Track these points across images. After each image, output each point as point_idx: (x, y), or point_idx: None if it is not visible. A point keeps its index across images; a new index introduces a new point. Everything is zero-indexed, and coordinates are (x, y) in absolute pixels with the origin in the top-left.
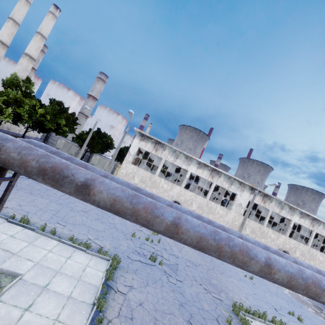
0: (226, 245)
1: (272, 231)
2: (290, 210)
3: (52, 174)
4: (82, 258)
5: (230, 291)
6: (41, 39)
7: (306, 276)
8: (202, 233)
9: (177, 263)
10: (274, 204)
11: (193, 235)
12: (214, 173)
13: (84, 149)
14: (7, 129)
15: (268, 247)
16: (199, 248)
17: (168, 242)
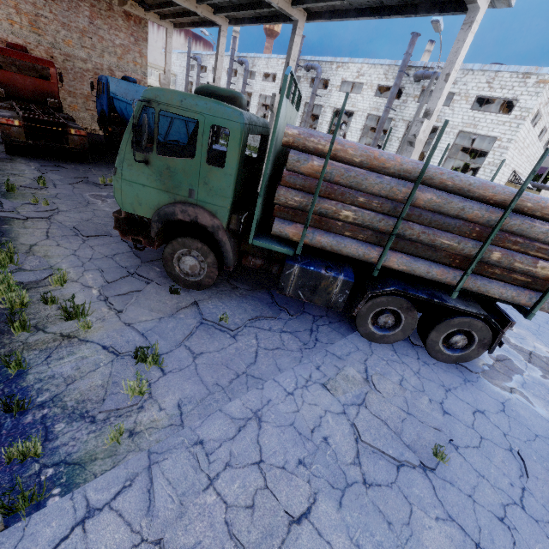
0: None
1: None
2: None
3: (542, 186)
4: None
5: None
6: None
7: None
8: None
9: None
10: None
11: None
12: None
13: None
14: None
15: None
16: None
17: None
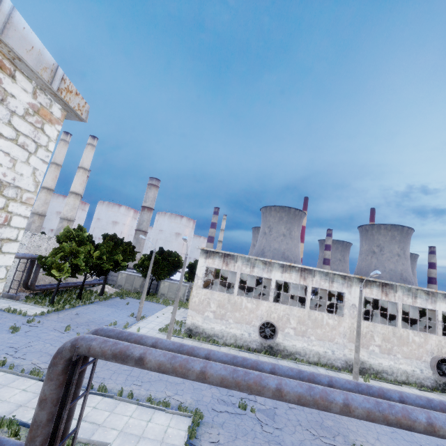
0: (242, 380)
1: (414, 333)
2: (428, 297)
3: (120, 356)
4: (163, 419)
5: (351, 433)
6: (84, 172)
7: (314, 393)
8: (223, 375)
9: (276, 407)
10: (402, 294)
11: (216, 377)
12: (304, 273)
13: (147, 284)
14: (65, 281)
15: (302, 371)
16: (224, 386)
17: None
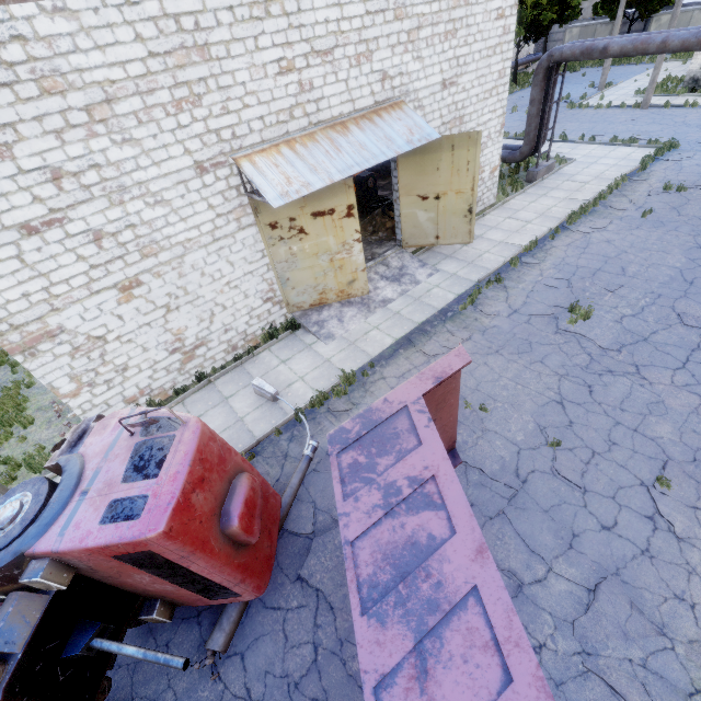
0: None
1: None
2: None
3: (586, 52)
4: (626, 150)
5: None
6: None
7: None
8: (685, 38)
9: None
10: None
11: (677, 43)
12: None
13: (619, 23)
14: None
15: None
16: (684, 50)
17: None
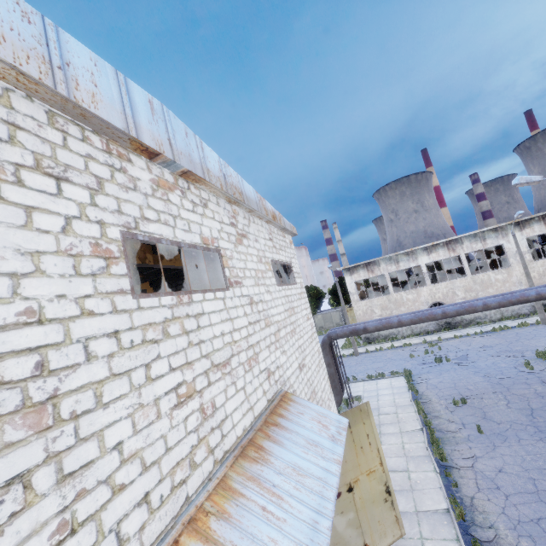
0: (422, 316)
1: None
2: None
3: (354, 332)
4: (385, 381)
5: (539, 347)
6: None
7: (464, 306)
8: (410, 318)
9: (467, 354)
10: None
11: (407, 321)
12: (451, 245)
13: None
14: None
15: (457, 303)
16: (414, 323)
17: (452, 345)
